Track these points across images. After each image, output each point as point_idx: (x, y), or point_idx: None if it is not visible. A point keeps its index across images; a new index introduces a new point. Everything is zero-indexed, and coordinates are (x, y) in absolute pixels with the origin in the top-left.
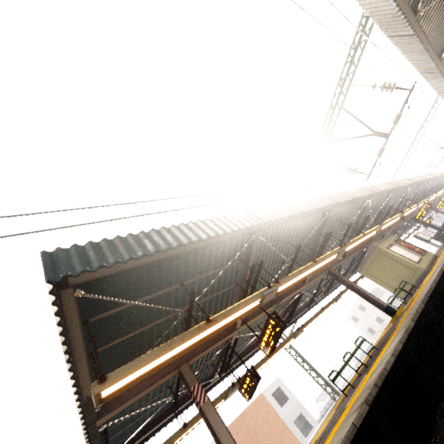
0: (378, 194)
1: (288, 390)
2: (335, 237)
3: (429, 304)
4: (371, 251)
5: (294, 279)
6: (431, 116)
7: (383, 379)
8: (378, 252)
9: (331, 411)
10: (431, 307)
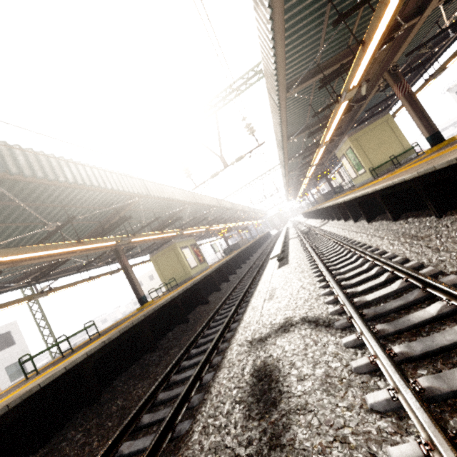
0: (200, 204)
1: (21, 335)
2: (140, 221)
3: (151, 316)
4: (169, 245)
5: (29, 254)
6: (274, 170)
7: (27, 397)
8: (173, 248)
9: (16, 383)
10: (150, 319)
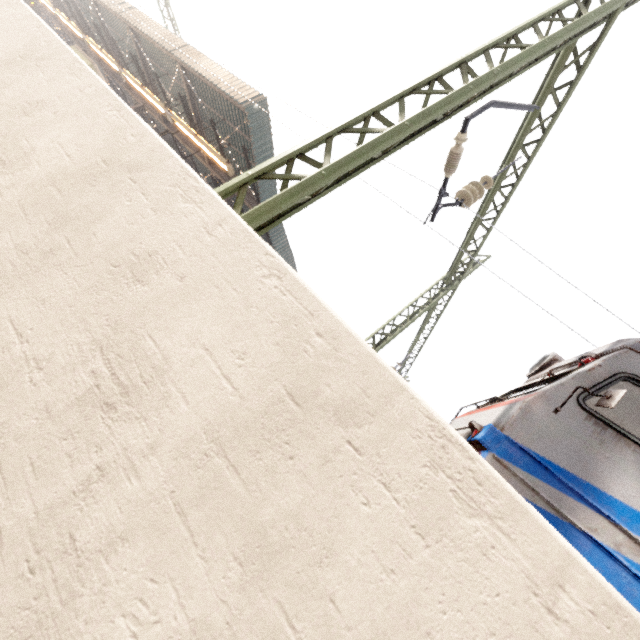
0: None
1: None
2: None
3: None
4: None
5: None
6: None
7: None
8: None
9: None
10: None
